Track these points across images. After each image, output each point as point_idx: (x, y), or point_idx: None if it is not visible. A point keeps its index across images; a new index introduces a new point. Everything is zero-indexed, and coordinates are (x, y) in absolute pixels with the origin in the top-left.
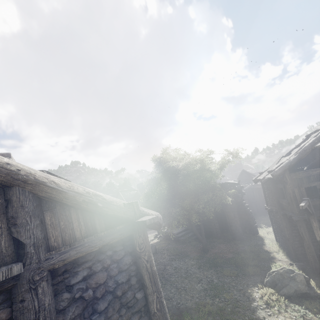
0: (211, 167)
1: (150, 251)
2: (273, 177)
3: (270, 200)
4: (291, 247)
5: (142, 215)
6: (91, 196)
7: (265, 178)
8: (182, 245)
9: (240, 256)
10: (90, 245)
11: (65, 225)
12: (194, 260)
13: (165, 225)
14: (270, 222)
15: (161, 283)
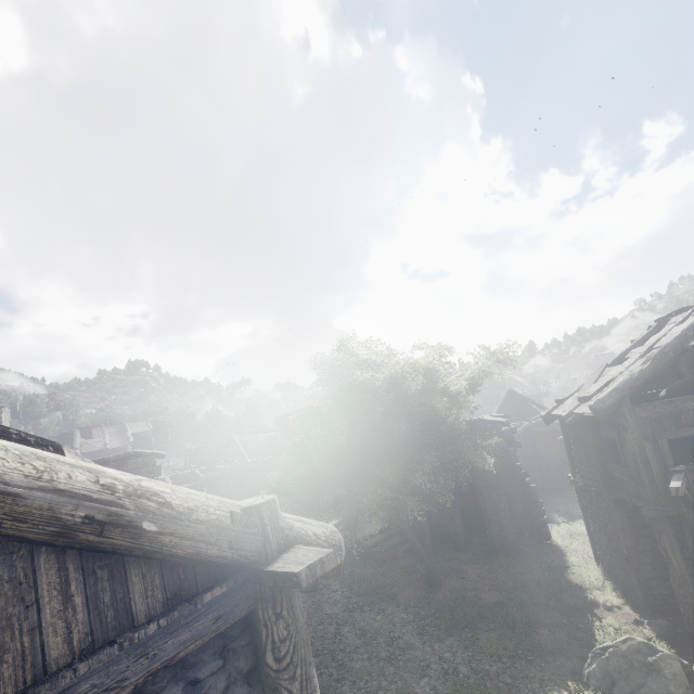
0: (452, 386)
1: (309, 659)
2: (595, 414)
3: (583, 464)
4: (636, 578)
5: (288, 542)
6: (118, 501)
7: (573, 414)
8: (379, 567)
9: (518, 601)
10: (100, 684)
11: (6, 620)
12: (407, 610)
13: (341, 523)
14: (573, 509)
15: (329, 678)
